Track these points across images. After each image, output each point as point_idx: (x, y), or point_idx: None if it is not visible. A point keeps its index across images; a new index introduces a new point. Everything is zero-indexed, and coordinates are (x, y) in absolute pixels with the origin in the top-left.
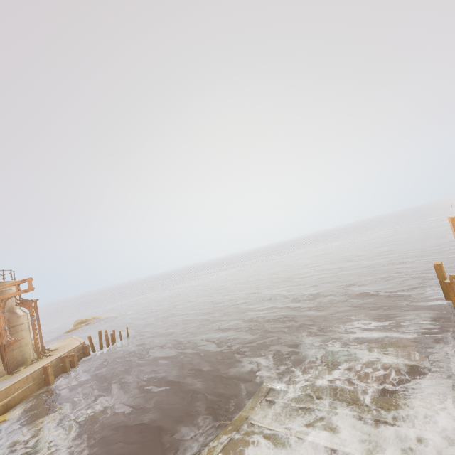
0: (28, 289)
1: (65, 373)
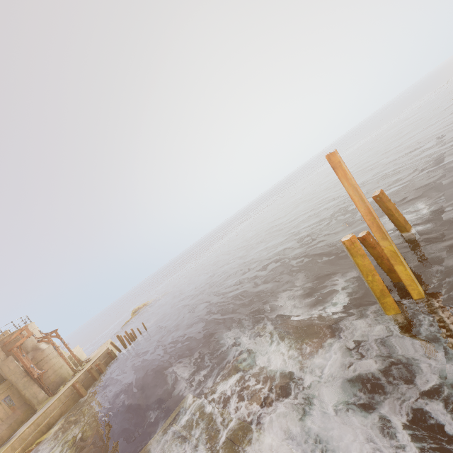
0: (28, 335)
1: (96, 380)
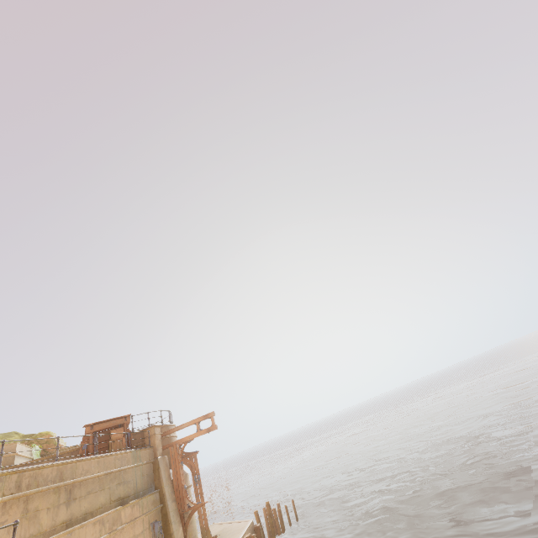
0: (211, 427)
1: None
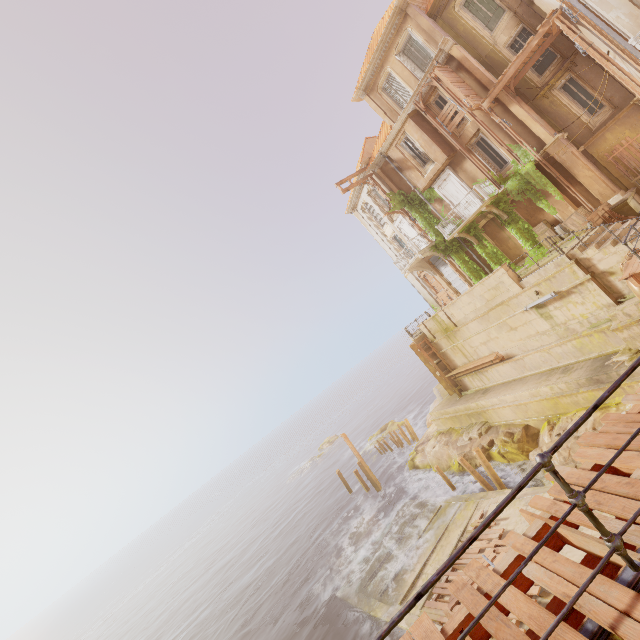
0: None
1: None
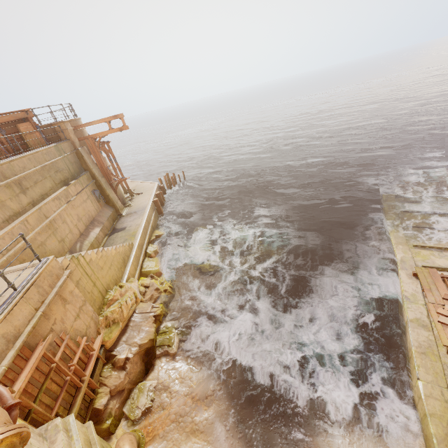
0: (123, 127)
1: (162, 206)
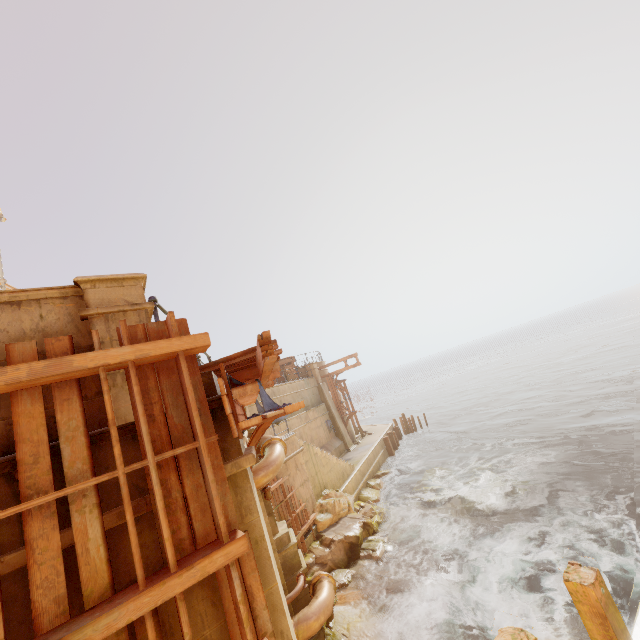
0: (356, 364)
1: (394, 449)
